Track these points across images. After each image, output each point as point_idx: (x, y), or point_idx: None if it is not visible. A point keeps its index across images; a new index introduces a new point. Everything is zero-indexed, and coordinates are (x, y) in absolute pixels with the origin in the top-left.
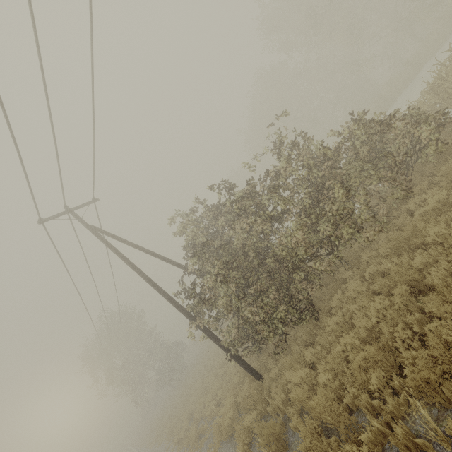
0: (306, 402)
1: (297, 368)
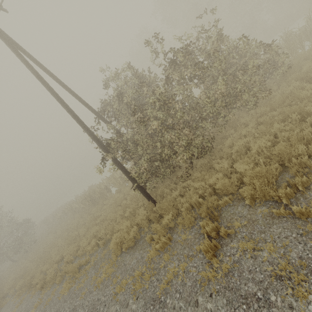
0: (231, 187)
1: (207, 179)
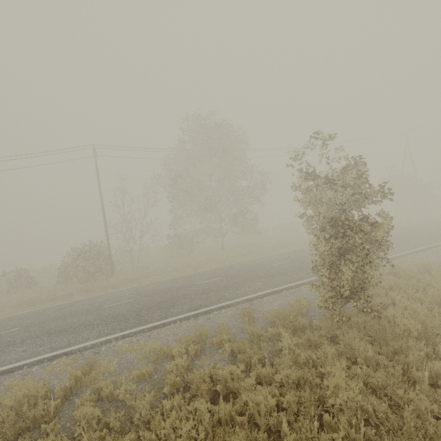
0: None
1: None
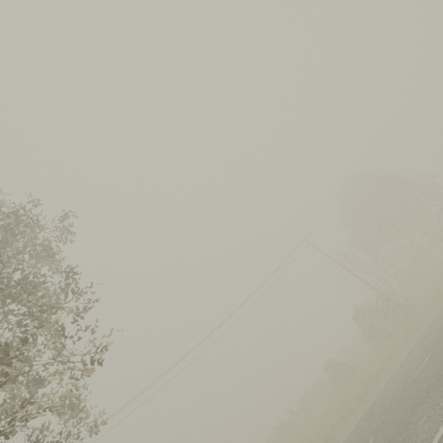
0: None
1: None
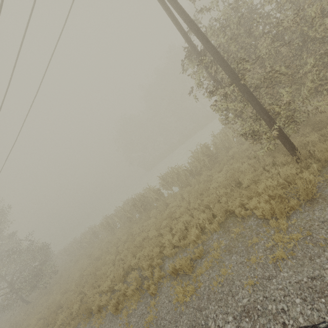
0: None
1: None
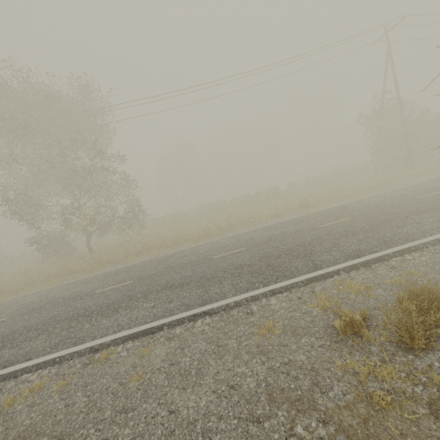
0: None
1: None
